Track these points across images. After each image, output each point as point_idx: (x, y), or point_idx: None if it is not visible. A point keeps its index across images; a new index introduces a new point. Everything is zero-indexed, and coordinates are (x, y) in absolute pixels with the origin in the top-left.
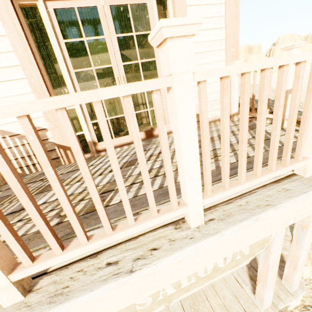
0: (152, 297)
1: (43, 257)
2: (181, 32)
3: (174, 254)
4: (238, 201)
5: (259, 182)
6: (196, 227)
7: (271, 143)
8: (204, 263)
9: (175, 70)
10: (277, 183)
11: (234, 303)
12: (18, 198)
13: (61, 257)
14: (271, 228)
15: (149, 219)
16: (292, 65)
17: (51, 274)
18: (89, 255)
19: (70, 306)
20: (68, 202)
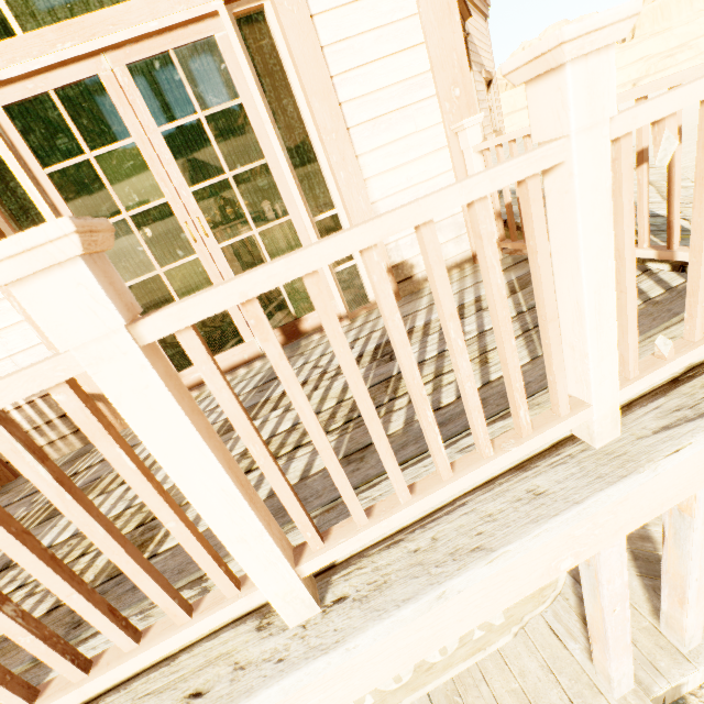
0: None
1: None
2: (29, 267)
3: None
4: (417, 535)
5: (450, 494)
6: (300, 626)
7: (463, 398)
8: (338, 699)
9: (69, 343)
10: (523, 470)
11: (547, 686)
12: None
13: None
14: (510, 590)
15: (172, 631)
16: None
17: None
18: None
19: None
20: None
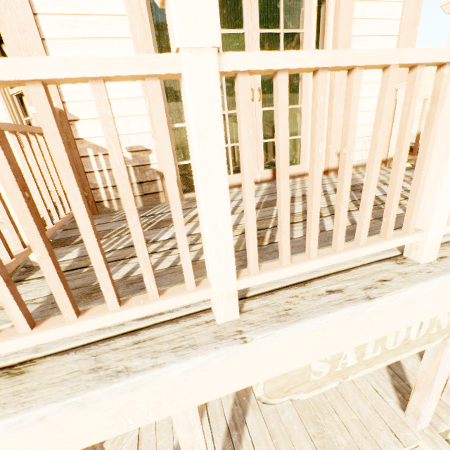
0: (331, 365)
1: (265, 268)
2: None
3: (417, 285)
4: None
5: None
6: (427, 263)
7: None
8: (428, 313)
9: None
10: None
11: (375, 419)
12: (126, 233)
13: (289, 269)
14: None
15: (382, 240)
16: None
17: (255, 299)
18: (294, 284)
19: (307, 326)
20: (319, 195)
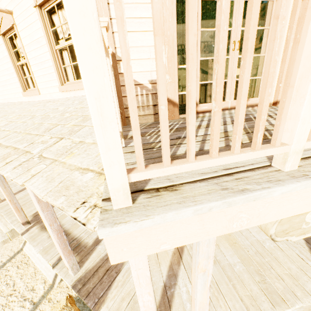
0: None
1: None
2: None
3: None
4: None
5: None
6: None
7: None
8: None
9: None
10: None
11: (301, 274)
12: (159, 133)
13: None
14: None
15: None
16: None
17: None
18: None
19: None
20: None
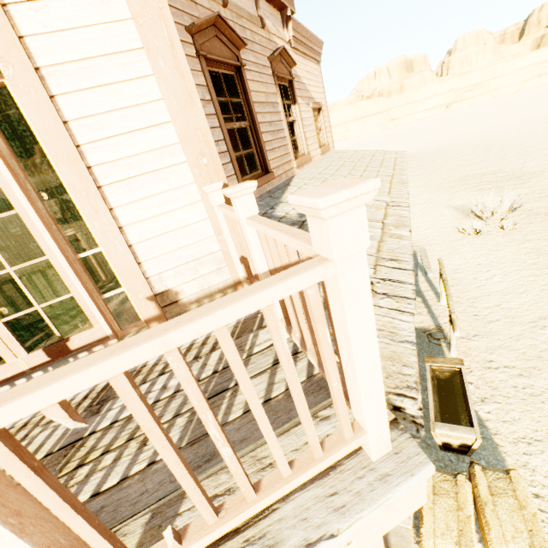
0: None
1: None
2: None
3: None
4: None
5: None
6: None
7: None
8: None
9: None
10: None
11: None
12: None
13: None
14: None
15: None
16: (250, 228)
17: None
18: None
19: None
20: None
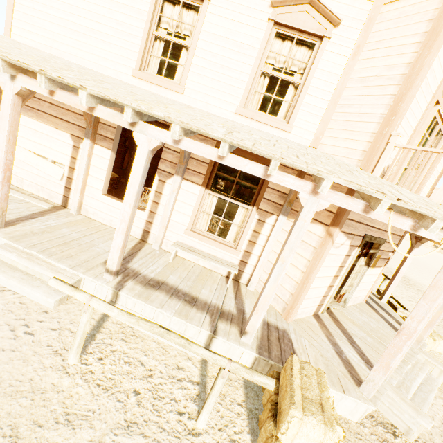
0: None
1: None
2: None
3: None
4: None
5: None
6: None
7: None
8: None
9: None
10: None
11: None
12: None
13: None
14: None
15: None
16: None
17: None
18: None
19: None
20: None
